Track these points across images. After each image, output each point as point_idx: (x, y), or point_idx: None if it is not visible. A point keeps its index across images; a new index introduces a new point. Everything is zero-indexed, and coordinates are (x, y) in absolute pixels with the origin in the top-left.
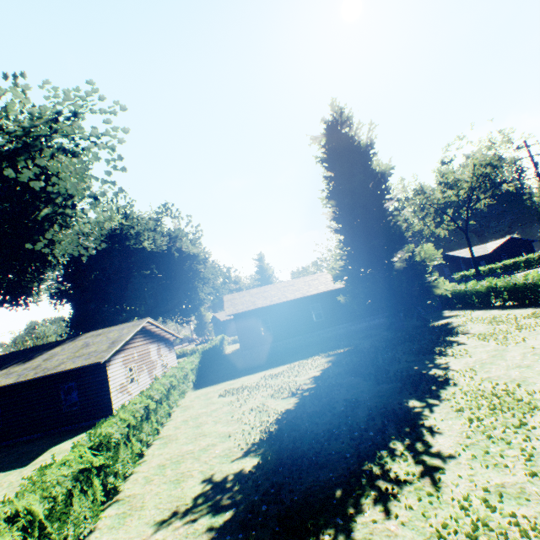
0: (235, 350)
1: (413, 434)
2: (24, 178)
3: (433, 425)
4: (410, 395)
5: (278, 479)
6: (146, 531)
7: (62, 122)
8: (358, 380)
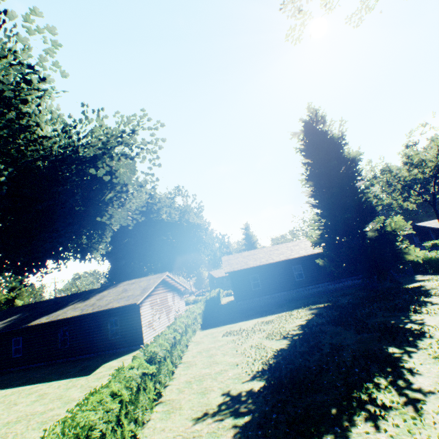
0: (229, 301)
1: (395, 373)
2: (101, 174)
3: (412, 367)
4: (389, 343)
5: (282, 397)
6: (187, 423)
7: (125, 137)
8: (340, 329)
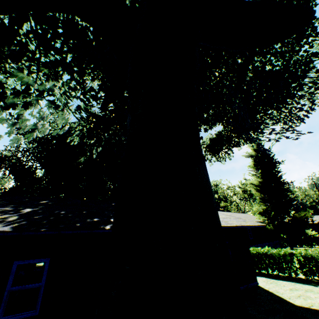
0: None
1: None
2: None
3: None
4: None
5: None
6: None
7: None
8: None
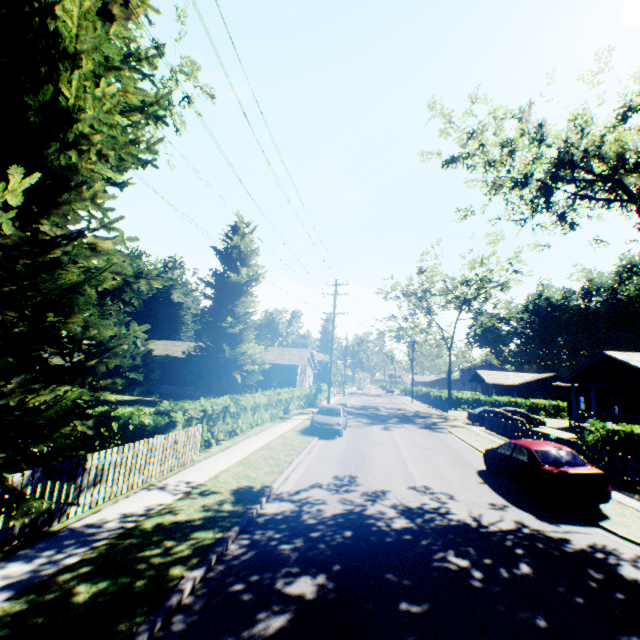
0: None
1: None
2: None
3: None
4: None
5: None
6: None
7: None
8: None
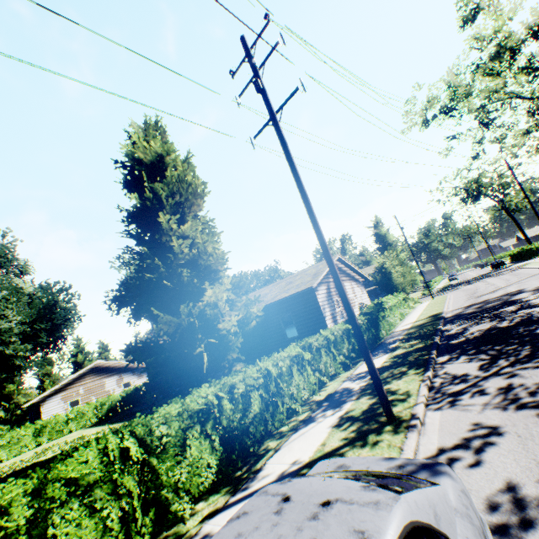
0: None
1: None
2: None
3: None
4: None
5: None
6: None
7: None
8: None
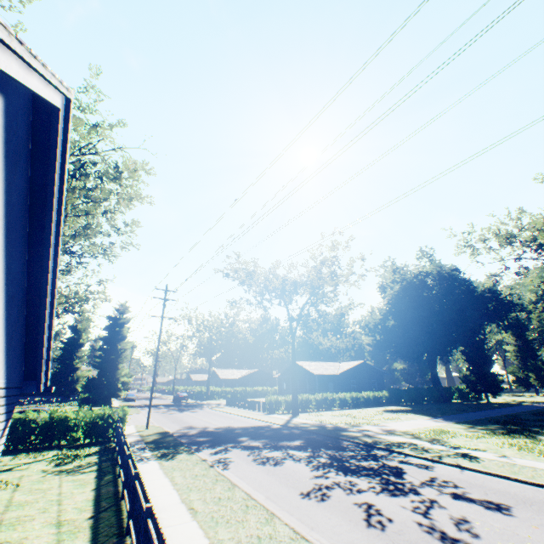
0: None
1: None
2: None
3: None
4: None
5: None
6: None
7: None
8: None
